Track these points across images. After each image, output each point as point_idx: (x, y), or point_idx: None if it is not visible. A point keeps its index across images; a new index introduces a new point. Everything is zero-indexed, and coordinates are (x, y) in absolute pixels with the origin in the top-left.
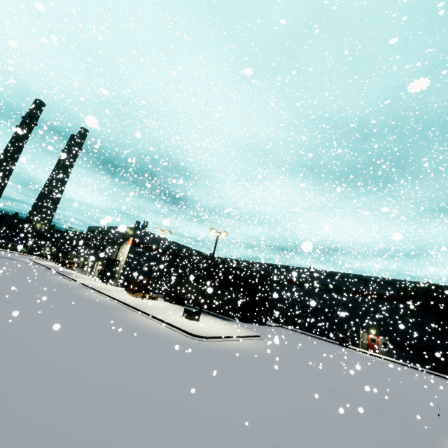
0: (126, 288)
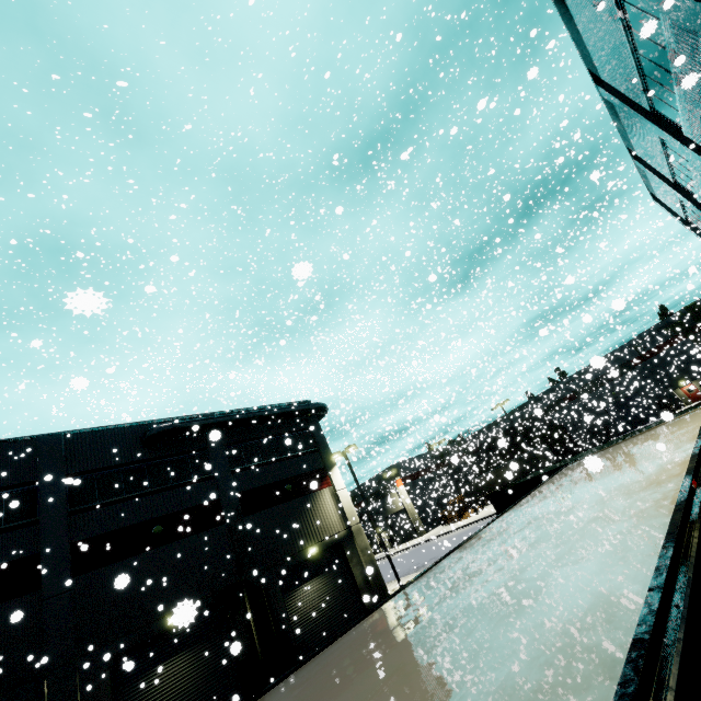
0: (442, 524)
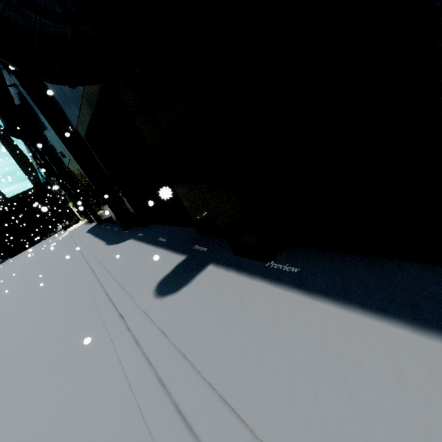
0: None
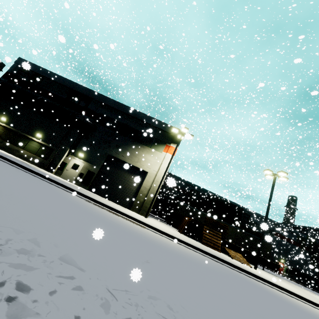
0: (183, 231)
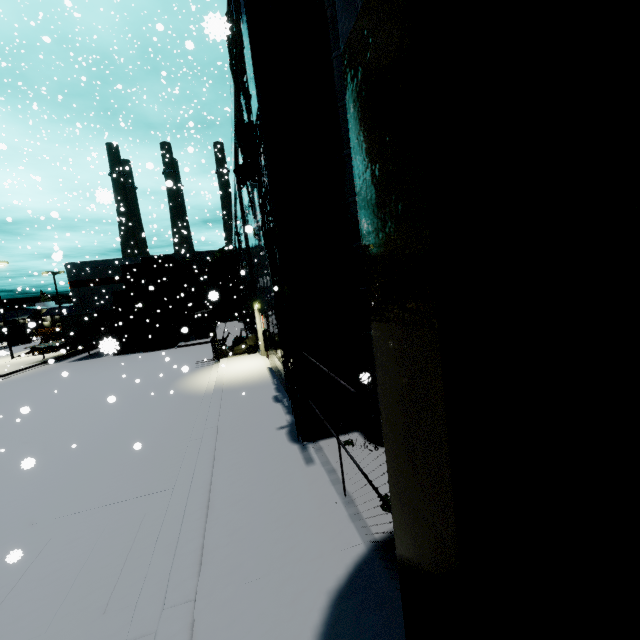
0: None
